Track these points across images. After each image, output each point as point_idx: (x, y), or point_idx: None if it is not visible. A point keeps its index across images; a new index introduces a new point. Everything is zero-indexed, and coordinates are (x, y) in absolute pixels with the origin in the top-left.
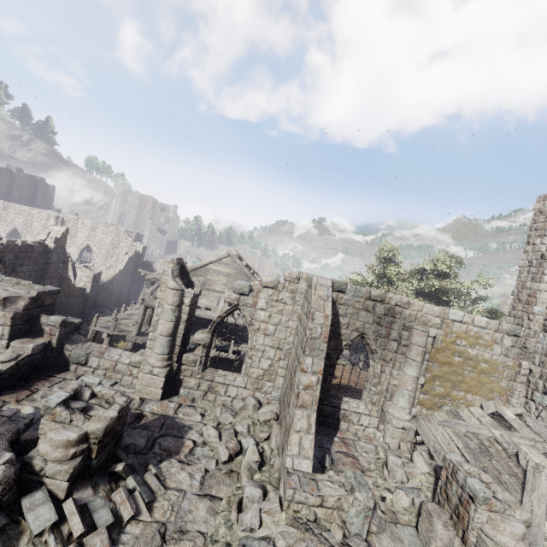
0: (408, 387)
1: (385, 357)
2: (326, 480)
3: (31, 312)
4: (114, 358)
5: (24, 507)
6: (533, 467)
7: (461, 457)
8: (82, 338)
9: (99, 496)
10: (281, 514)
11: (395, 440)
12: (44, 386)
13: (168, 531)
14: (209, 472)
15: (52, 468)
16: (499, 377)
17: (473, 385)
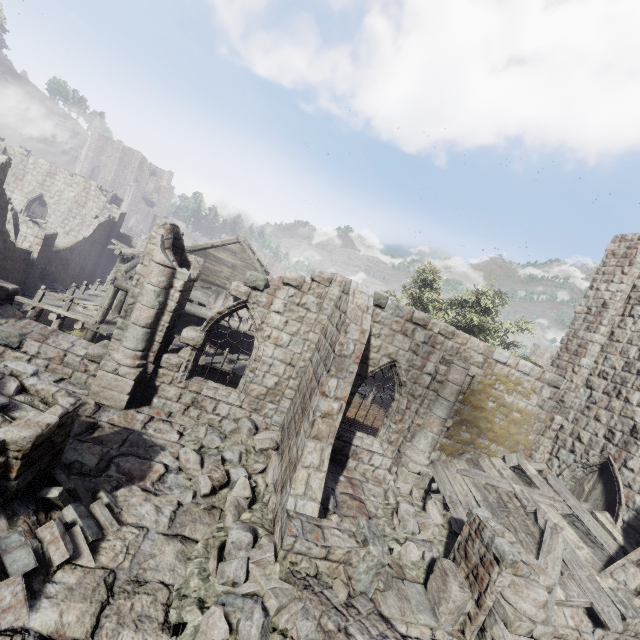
0: (434, 429)
1: (413, 392)
2: (334, 528)
3: None
4: (64, 346)
5: None
6: (552, 527)
7: (488, 513)
8: (16, 311)
9: (17, 530)
10: (275, 566)
11: (407, 485)
12: None
13: (119, 581)
14: (183, 506)
15: None
16: (528, 429)
17: (501, 435)
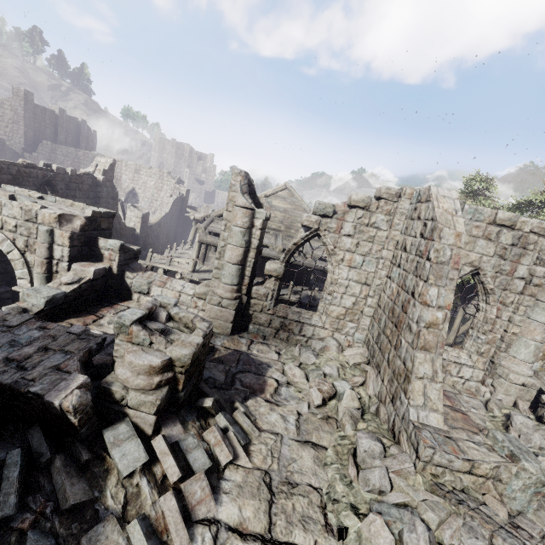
0: (537, 337)
1: (504, 299)
2: (467, 441)
3: (88, 234)
4: (177, 289)
5: (107, 441)
6: None
7: None
8: (142, 266)
9: (190, 434)
10: (416, 477)
11: (509, 397)
12: (110, 313)
13: (274, 481)
14: (303, 415)
15: (135, 398)
16: None
17: None
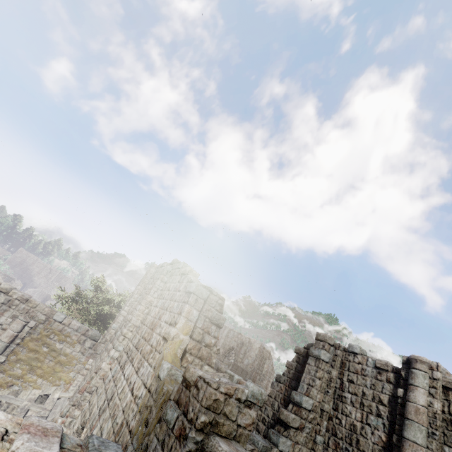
0: None
1: None
2: None
3: None
4: None
5: None
6: None
7: None
8: None
9: None
10: None
11: None
12: None
13: None
14: None
15: None
16: (71, 369)
17: (48, 372)
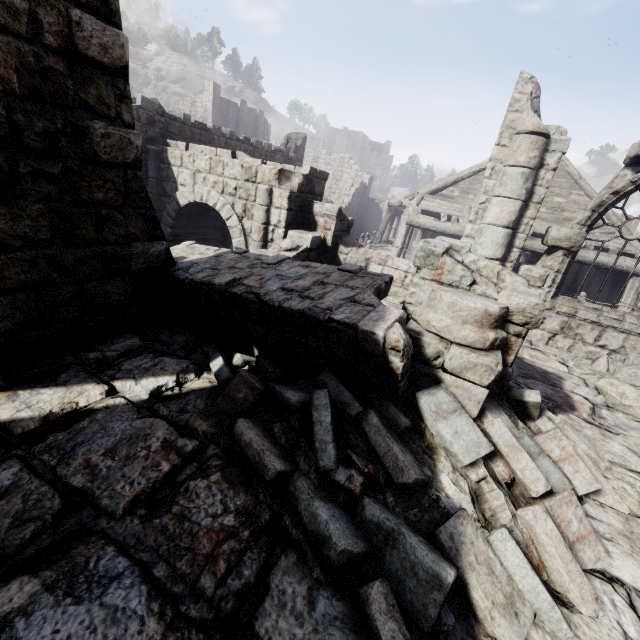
0: None
1: None
2: None
3: (303, 197)
4: (402, 268)
5: (427, 408)
6: None
7: None
8: (355, 241)
9: (523, 433)
10: None
11: None
12: None
13: None
14: None
15: (458, 357)
16: None
17: None
